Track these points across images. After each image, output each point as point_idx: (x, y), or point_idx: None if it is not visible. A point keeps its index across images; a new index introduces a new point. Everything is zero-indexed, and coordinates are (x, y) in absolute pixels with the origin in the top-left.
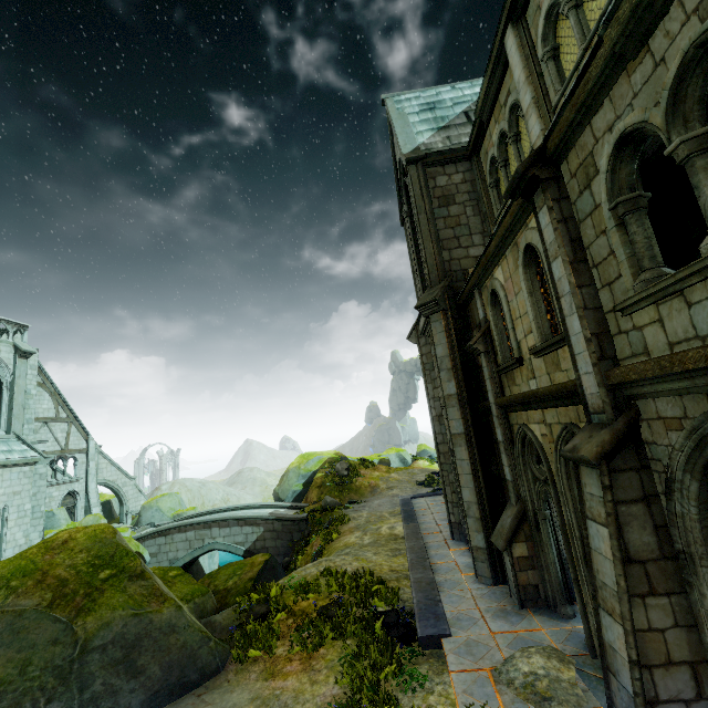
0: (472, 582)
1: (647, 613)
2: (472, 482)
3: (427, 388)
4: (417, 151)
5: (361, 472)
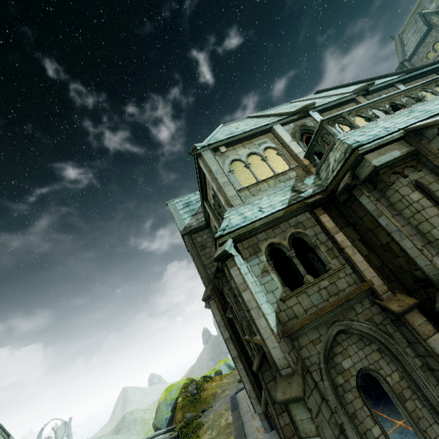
0: (263, 434)
1: (283, 419)
2: (248, 379)
3: (221, 331)
4: (186, 228)
5: (205, 387)
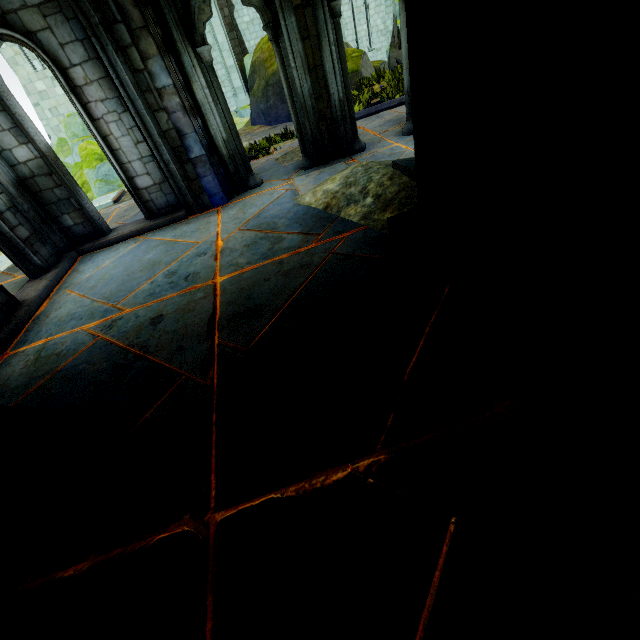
0: None
1: None
2: None
3: None
4: None
5: None
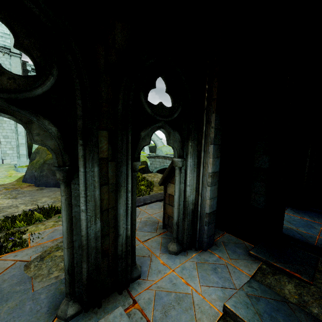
0: None
1: None
2: None
3: None
4: None
5: None
